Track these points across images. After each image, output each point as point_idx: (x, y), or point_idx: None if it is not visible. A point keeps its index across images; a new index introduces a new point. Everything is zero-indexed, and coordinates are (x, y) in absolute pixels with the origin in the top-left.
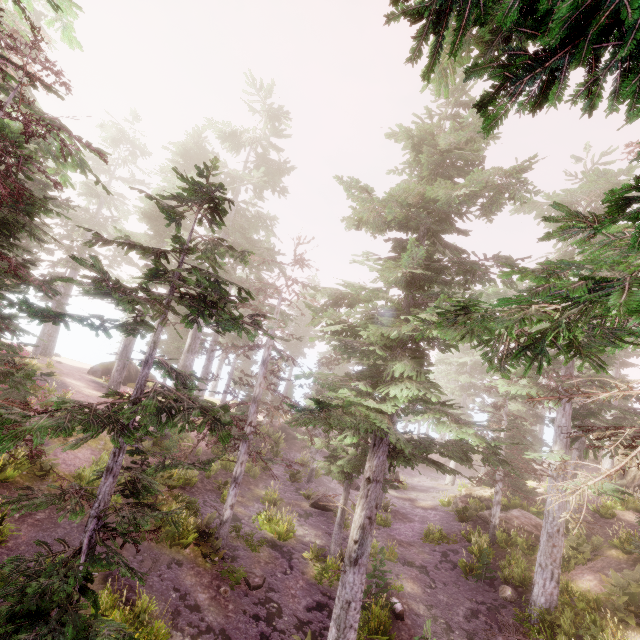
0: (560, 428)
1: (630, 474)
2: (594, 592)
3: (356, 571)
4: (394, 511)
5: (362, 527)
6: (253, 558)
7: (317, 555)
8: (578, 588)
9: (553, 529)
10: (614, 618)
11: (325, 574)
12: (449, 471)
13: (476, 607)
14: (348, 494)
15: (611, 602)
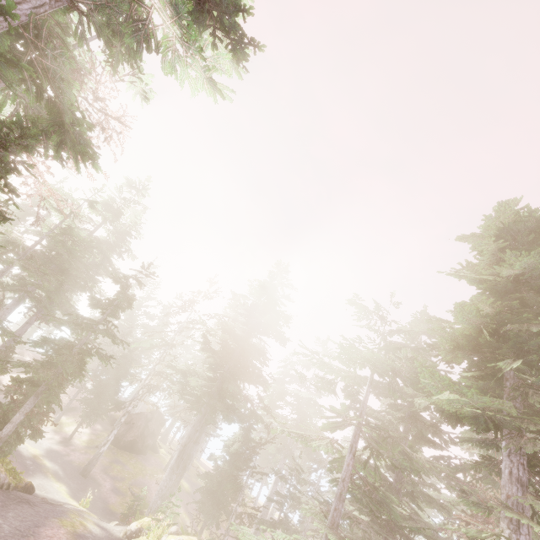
0: None
1: None
2: None
3: None
4: None
5: None
6: None
7: None
8: None
9: None
10: None
11: None
12: None
13: None
14: None
15: None
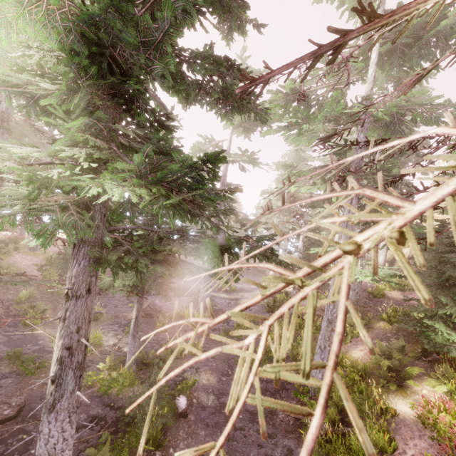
0: (346, 223)
1: (397, 264)
2: (364, 363)
3: (53, 418)
4: (218, 310)
5: (59, 361)
6: (25, 383)
7: (112, 365)
8: (351, 358)
9: (333, 316)
10: (378, 384)
11: (115, 383)
12: (190, 272)
13: (265, 386)
14: (140, 306)
15: (377, 370)
